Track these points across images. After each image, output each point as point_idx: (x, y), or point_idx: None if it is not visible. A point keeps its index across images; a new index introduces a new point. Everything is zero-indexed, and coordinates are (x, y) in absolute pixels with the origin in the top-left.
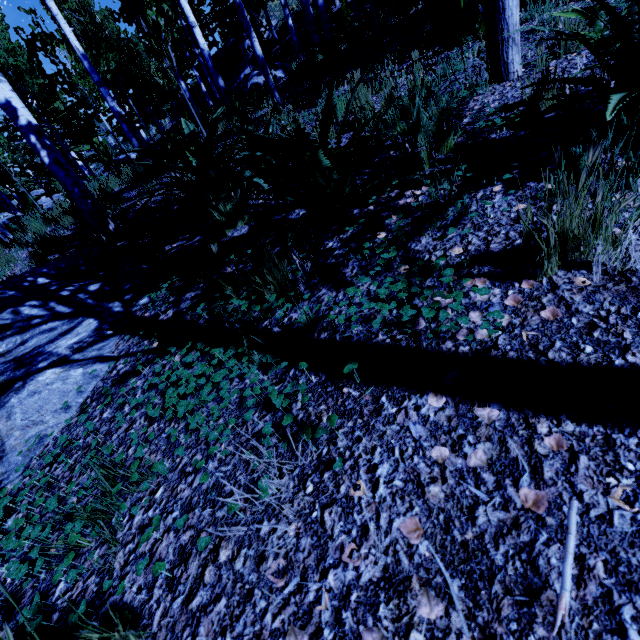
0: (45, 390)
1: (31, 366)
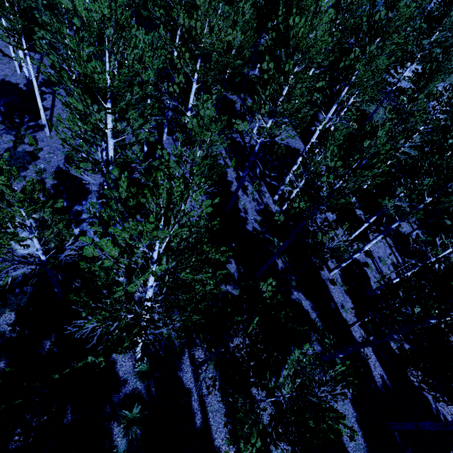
0: None
1: None
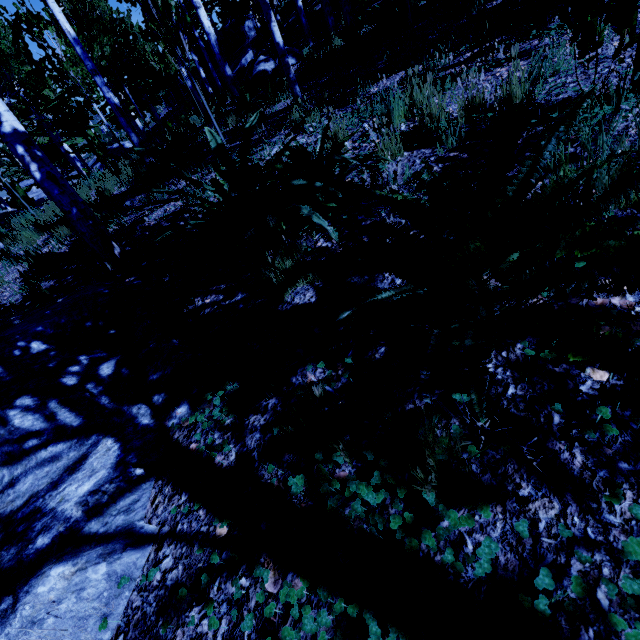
0: (49, 617)
1: (25, 543)
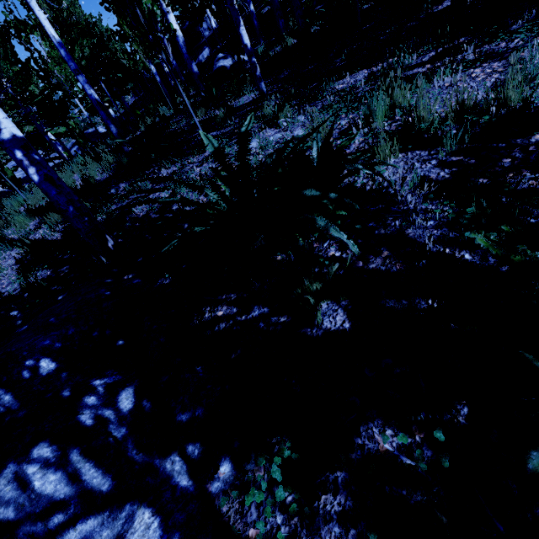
0: None
1: None
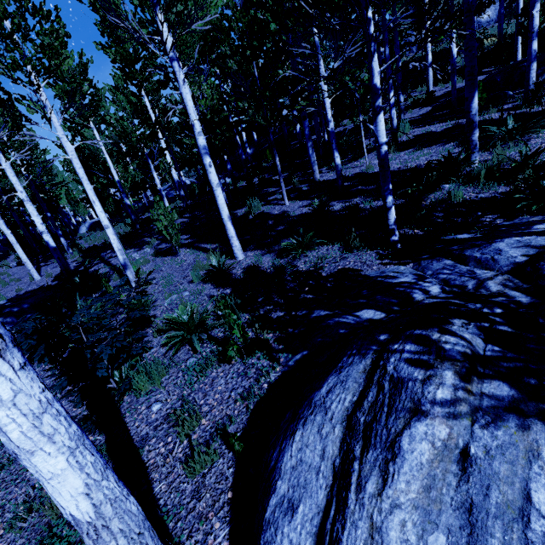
0: None
1: None
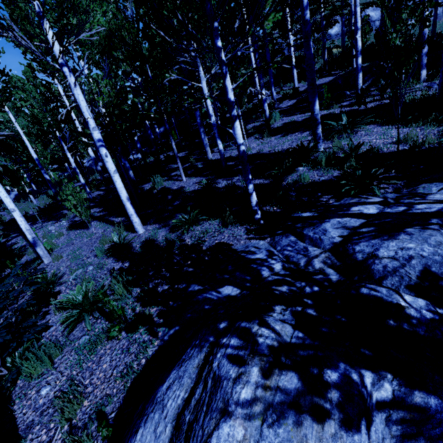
0: None
1: None
